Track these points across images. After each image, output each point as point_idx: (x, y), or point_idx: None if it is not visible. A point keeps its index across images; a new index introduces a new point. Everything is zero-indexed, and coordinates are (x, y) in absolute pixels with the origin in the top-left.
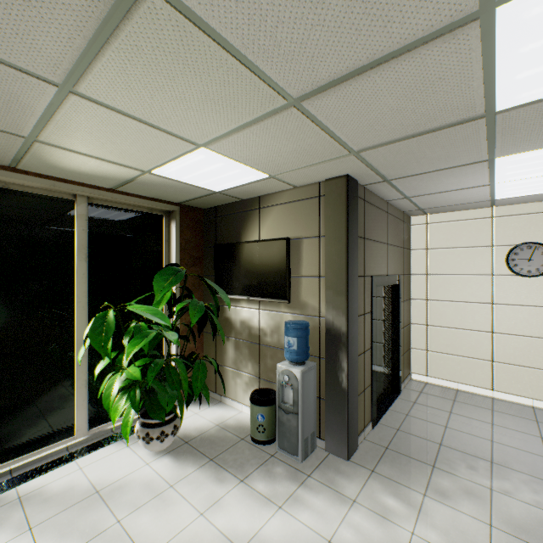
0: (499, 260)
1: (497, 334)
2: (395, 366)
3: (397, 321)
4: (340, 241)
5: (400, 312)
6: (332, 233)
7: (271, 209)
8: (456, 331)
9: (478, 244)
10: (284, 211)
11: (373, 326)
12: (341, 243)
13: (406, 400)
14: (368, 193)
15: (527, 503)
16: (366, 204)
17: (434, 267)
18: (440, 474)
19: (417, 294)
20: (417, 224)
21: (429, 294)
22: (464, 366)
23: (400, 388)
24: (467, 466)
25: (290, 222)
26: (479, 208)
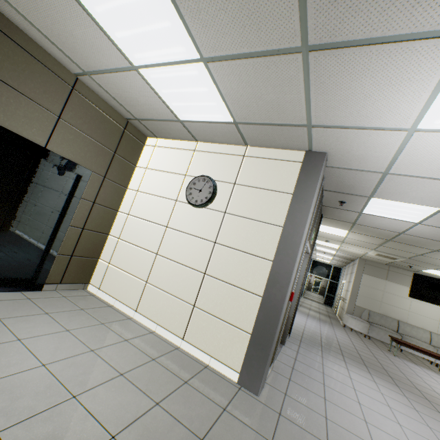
0: (185, 189)
1: (159, 256)
2: (43, 260)
3: (65, 213)
4: None
5: (71, 205)
6: None
7: None
8: (135, 248)
9: (178, 171)
10: None
11: None
12: None
13: (26, 295)
14: (8, 22)
15: None
16: None
17: (145, 186)
18: None
19: (124, 208)
20: (150, 145)
21: (132, 210)
22: (127, 283)
23: (40, 285)
24: None
25: None
26: (189, 140)
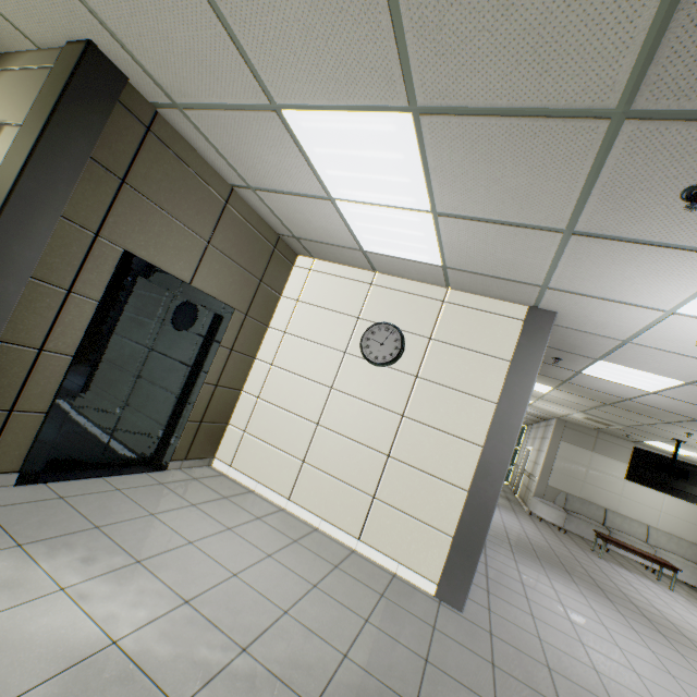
0: (358, 337)
1: (322, 428)
2: (171, 430)
3: (200, 366)
4: (34, 133)
5: (209, 356)
6: (32, 120)
7: (1, 74)
8: (284, 413)
9: (347, 311)
10: (11, 81)
11: (96, 325)
12: (33, 137)
13: (155, 478)
14: (171, 131)
15: (89, 615)
16: (158, 141)
17: (296, 326)
18: (8, 556)
19: (265, 355)
20: (302, 267)
21: (277, 359)
22: (274, 461)
23: (166, 463)
24: (86, 557)
25: (8, 98)
26: (364, 268)
